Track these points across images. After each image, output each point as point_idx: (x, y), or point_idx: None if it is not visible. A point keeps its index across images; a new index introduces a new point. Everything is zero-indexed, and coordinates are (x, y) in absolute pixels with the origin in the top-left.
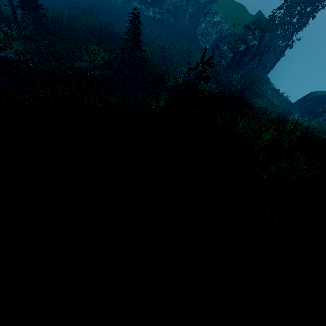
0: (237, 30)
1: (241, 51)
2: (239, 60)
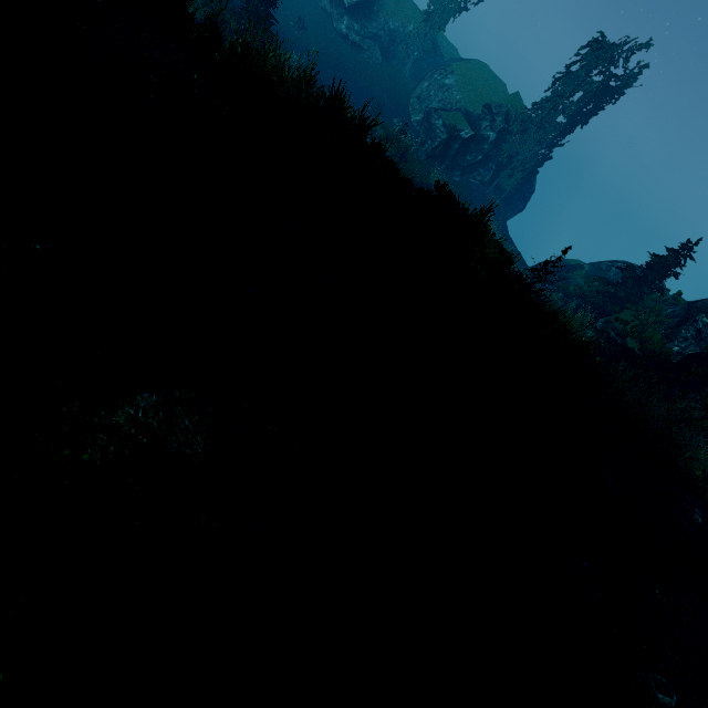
0: (471, 107)
1: (463, 137)
2: (458, 154)
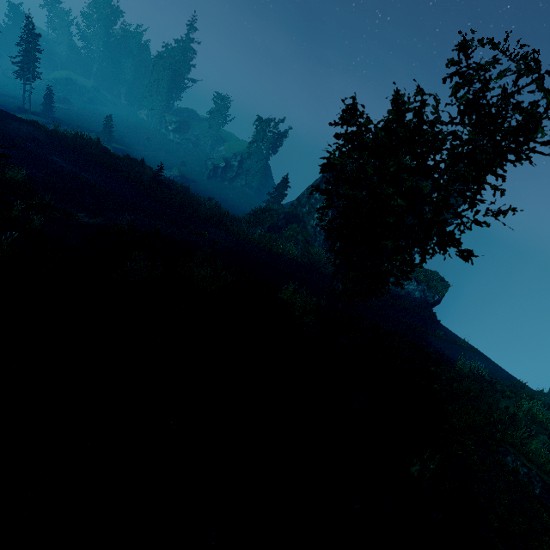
0: (228, 155)
1: (221, 167)
2: (223, 174)
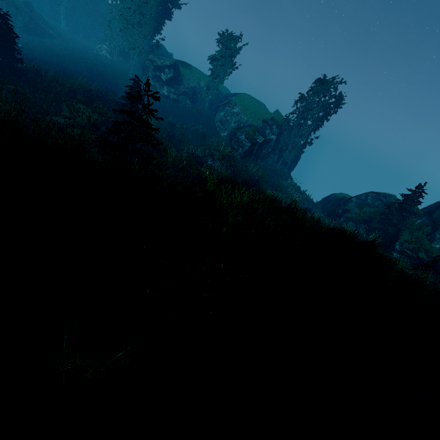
0: (255, 123)
1: (259, 142)
2: (258, 151)
